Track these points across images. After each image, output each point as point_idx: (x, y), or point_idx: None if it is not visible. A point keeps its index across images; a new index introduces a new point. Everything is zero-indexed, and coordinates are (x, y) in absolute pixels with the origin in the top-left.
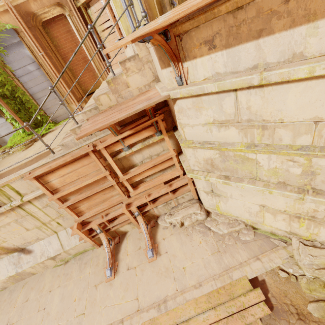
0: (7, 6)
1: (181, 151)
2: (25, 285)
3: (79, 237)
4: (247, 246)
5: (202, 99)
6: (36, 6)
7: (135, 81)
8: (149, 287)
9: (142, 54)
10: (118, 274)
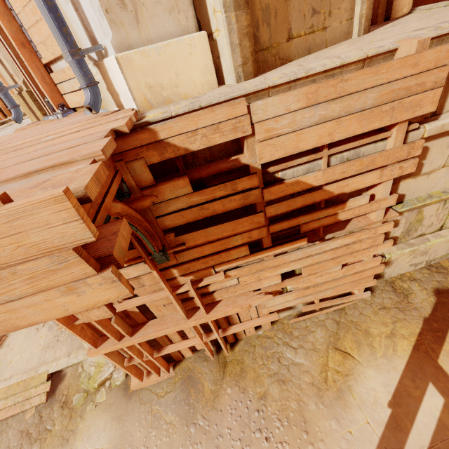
0: None
1: None
2: None
3: None
4: (72, 343)
5: None
6: None
7: None
8: None
9: None
10: None
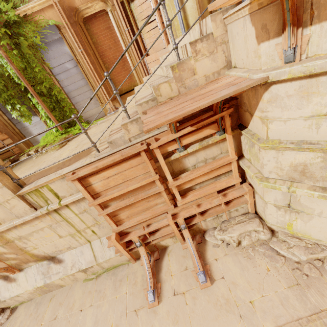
0: (52, 1)
1: (240, 154)
2: (52, 298)
3: (115, 249)
4: None
5: (319, 80)
6: (80, 1)
7: (204, 67)
8: (206, 323)
9: (217, 33)
10: (162, 299)
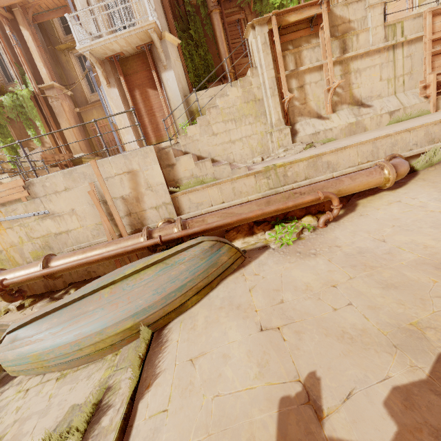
0: None
1: None
2: (361, 133)
3: (421, 95)
4: None
5: None
6: None
7: None
8: None
9: None
10: None
